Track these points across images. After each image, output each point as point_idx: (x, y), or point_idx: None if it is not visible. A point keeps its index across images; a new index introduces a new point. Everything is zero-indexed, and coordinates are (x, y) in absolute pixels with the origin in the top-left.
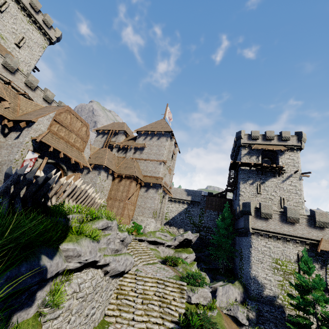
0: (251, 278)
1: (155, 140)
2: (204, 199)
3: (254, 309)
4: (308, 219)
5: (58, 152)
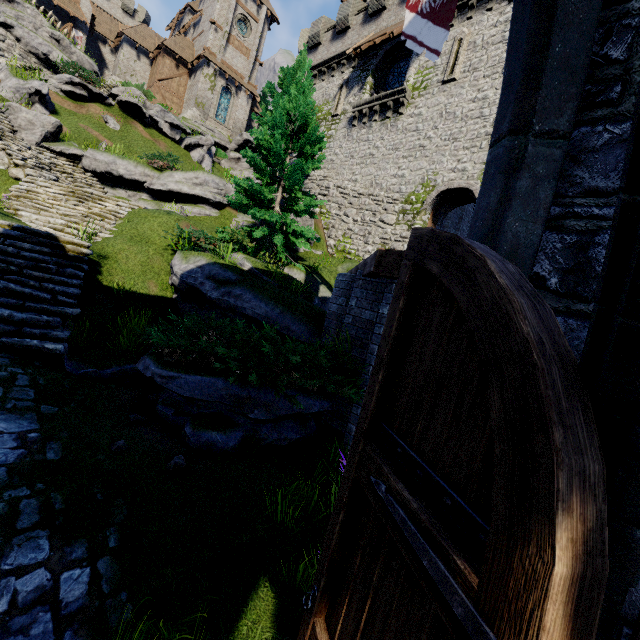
0: None
1: None
2: None
3: None
4: (367, 10)
5: None
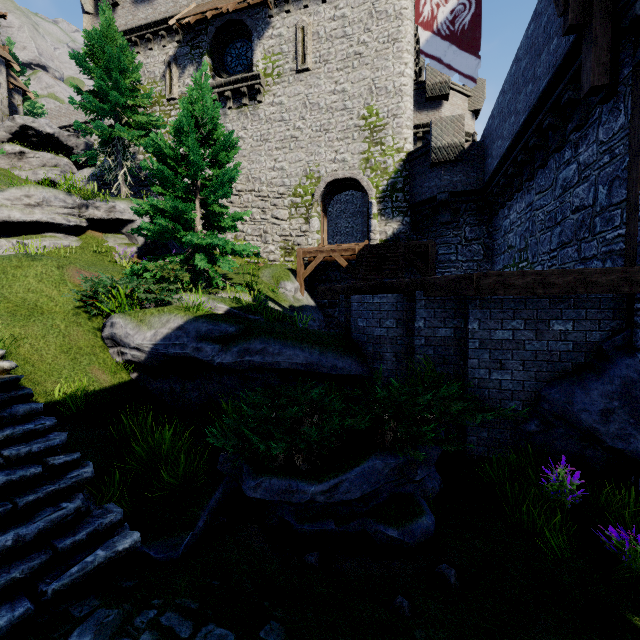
0: None
1: None
2: None
3: (95, 177)
4: None
5: None
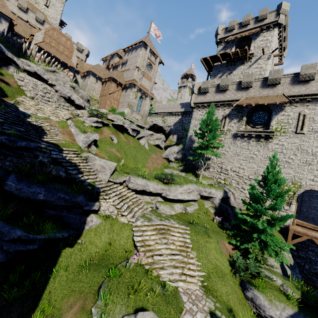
0: (187, 138)
1: (134, 53)
2: None
3: (182, 154)
4: (238, 84)
5: (54, 56)
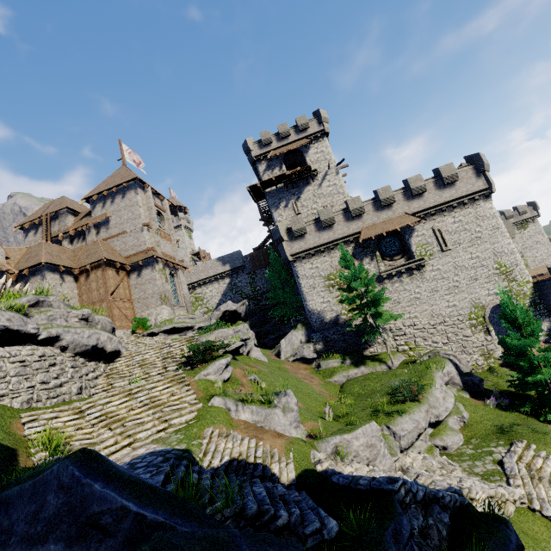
0: (310, 310)
1: (120, 201)
2: (248, 258)
3: (320, 338)
4: (344, 213)
5: None
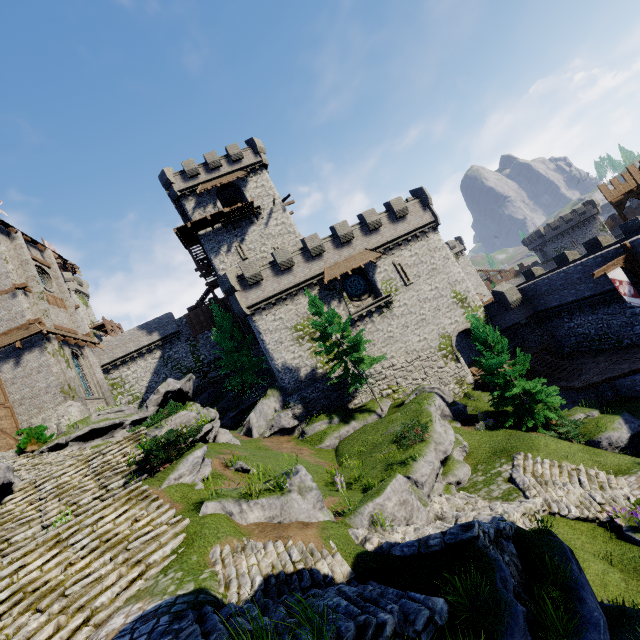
0: (280, 371)
1: None
2: (183, 321)
3: (298, 401)
4: (303, 253)
5: None
